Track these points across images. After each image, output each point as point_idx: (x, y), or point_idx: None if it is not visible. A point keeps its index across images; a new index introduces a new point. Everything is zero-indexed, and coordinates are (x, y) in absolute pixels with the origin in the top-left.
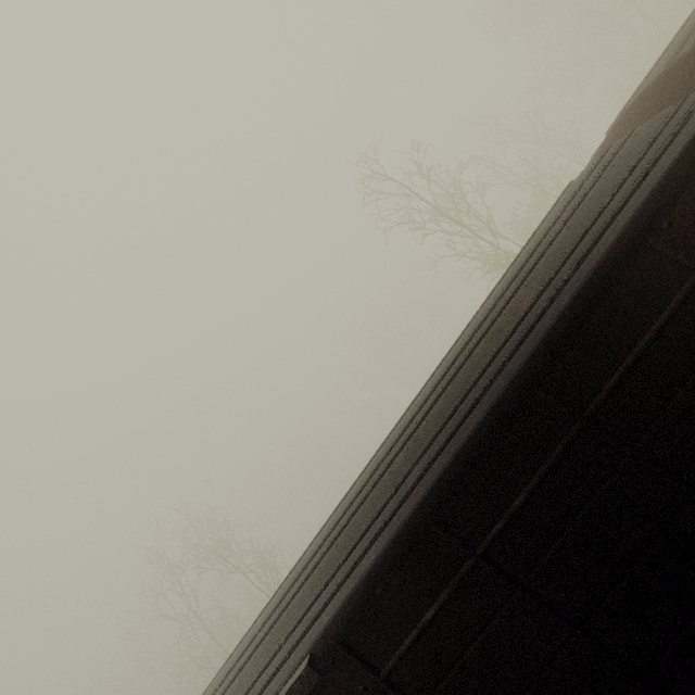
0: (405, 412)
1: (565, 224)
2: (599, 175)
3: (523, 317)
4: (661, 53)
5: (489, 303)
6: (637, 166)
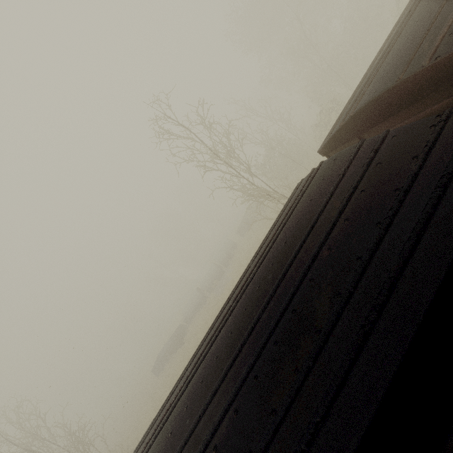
0: (191, 377)
1: (341, 214)
2: (366, 169)
3: (326, 339)
4: (375, 72)
5: (267, 273)
6: (420, 173)
